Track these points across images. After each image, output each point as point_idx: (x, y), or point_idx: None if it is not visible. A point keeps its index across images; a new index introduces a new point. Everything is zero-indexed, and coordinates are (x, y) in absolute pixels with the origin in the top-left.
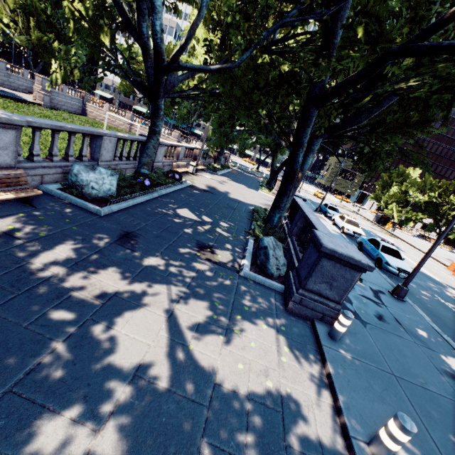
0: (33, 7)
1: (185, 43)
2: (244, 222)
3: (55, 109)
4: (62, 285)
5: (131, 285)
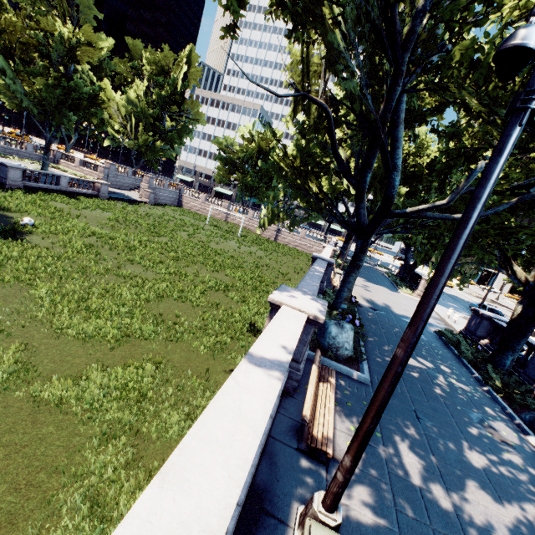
0: (142, 113)
1: (446, 204)
2: (451, 358)
3: (157, 205)
4: (474, 522)
5: (510, 509)
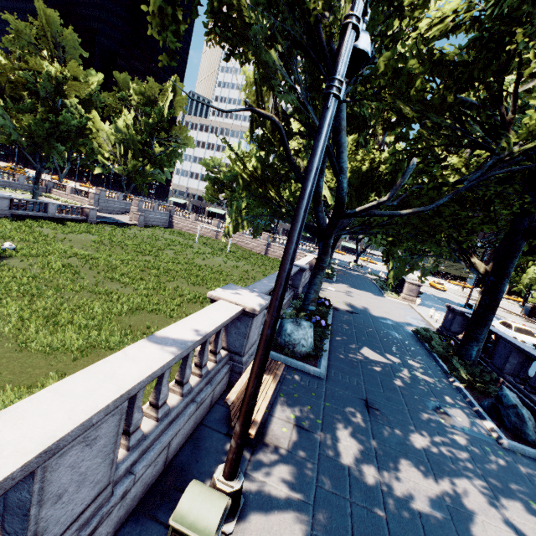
0: (131, 140)
1: (387, 200)
2: (422, 353)
3: (147, 227)
4: (399, 496)
5: (442, 485)
